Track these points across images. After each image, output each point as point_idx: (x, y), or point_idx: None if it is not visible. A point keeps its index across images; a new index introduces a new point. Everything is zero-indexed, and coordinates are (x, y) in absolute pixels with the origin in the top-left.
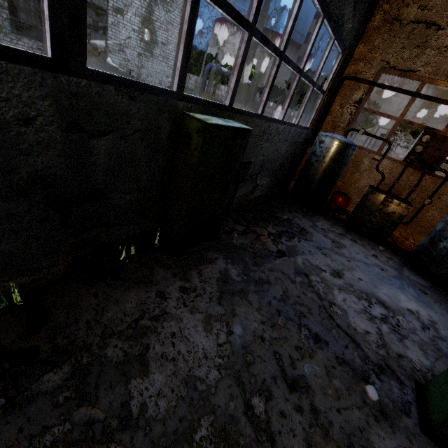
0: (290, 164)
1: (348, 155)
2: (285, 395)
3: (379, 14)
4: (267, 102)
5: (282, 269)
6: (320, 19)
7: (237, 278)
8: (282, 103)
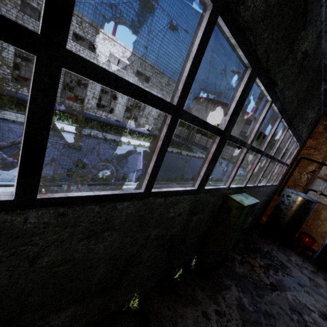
0: (264, 206)
1: (311, 208)
2: None
3: (321, 126)
4: (228, 146)
5: (279, 303)
6: (291, 137)
7: (250, 308)
8: (238, 148)
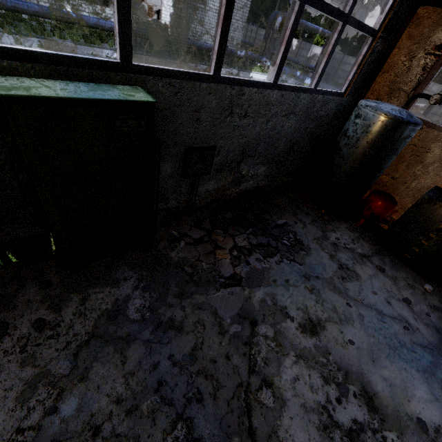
0: (311, 146)
1: (400, 139)
2: None
3: None
4: (348, 57)
5: (218, 307)
6: None
7: (133, 315)
8: None
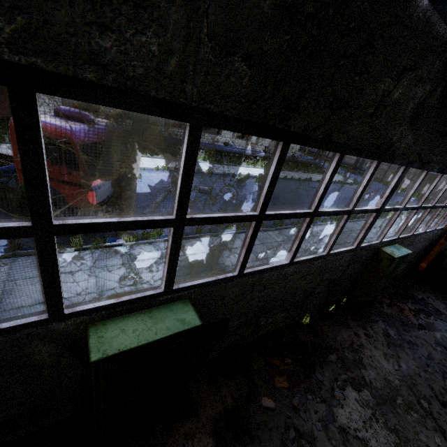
0: (424, 252)
1: None
2: (439, 406)
3: None
4: None
5: (424, 338)
6: None
7: (395, 336)
8: None
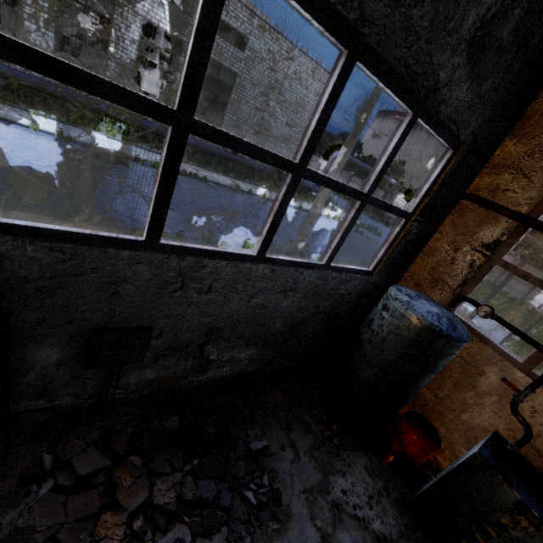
0: (329, 325)
1: (440, 355)
2: None
3: None
4: None
5: None
6: (341, 61)
7: None
8: None
